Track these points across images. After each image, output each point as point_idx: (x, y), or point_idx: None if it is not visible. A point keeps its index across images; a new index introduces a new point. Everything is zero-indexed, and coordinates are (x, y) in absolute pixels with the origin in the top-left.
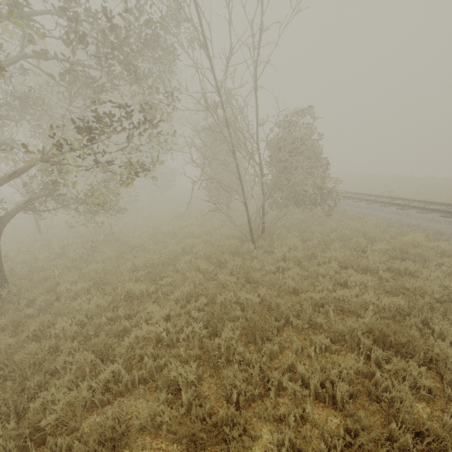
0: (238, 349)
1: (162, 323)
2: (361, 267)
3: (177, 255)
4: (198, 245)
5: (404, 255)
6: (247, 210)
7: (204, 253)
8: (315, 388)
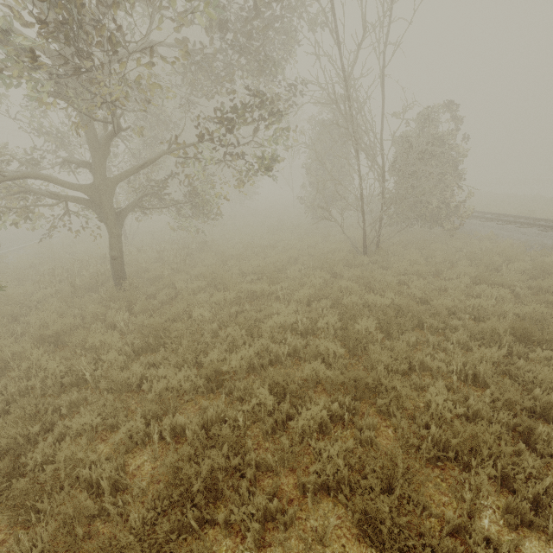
0: (377, 337)
1: (293, 315)
2: (496, 283)
3: (285, 264)
4: (305, 256)
5: (546, 276)
6: (364, 219)
7: (315, 263)
8: (457, 368)
